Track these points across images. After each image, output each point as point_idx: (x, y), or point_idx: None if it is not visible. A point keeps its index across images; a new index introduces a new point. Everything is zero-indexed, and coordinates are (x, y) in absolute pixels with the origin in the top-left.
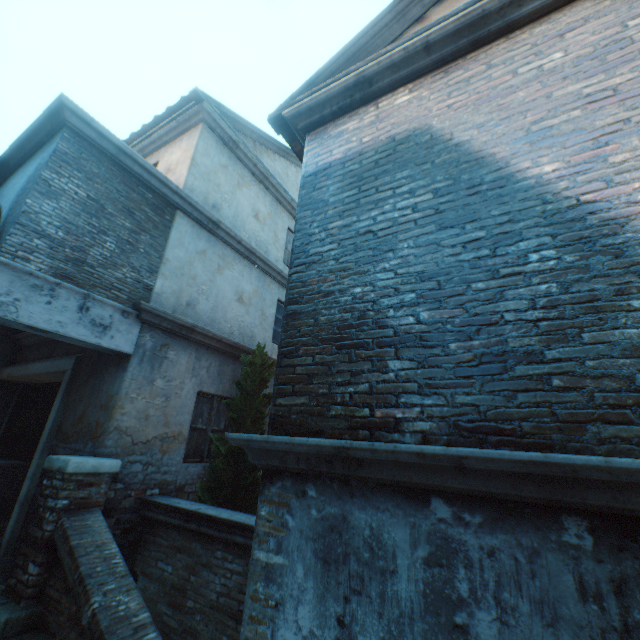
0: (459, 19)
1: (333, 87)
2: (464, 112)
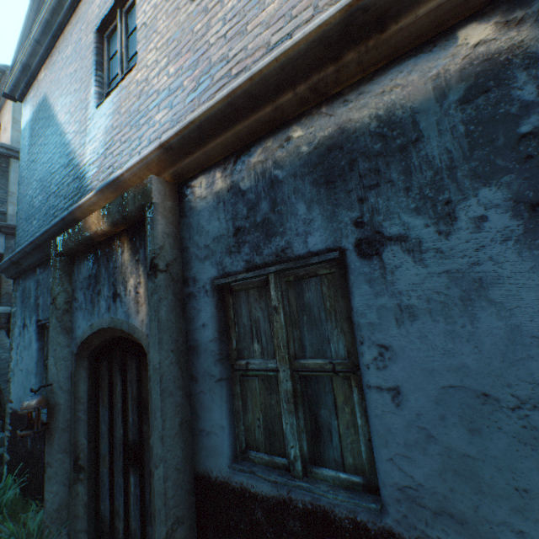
0: (40, 25)
1: (16, 72)
2: (53, 85)
